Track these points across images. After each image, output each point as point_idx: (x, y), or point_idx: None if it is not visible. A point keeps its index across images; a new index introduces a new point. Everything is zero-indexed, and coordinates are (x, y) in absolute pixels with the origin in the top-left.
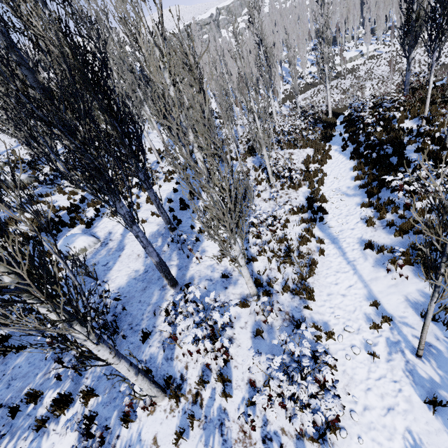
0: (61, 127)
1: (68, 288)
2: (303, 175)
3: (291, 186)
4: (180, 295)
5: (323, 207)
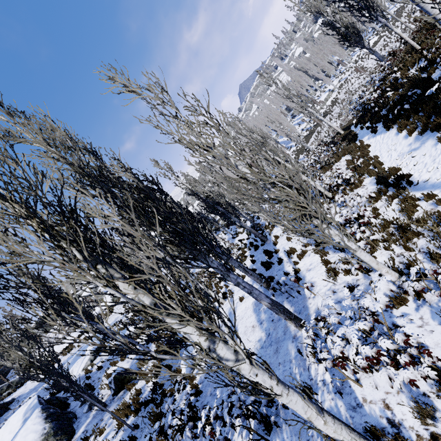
0: (148, 215)
1: (197, 307)
2: (356, 174)
3: (352, 188)
4: (313, 315)
5: (400, 174)
